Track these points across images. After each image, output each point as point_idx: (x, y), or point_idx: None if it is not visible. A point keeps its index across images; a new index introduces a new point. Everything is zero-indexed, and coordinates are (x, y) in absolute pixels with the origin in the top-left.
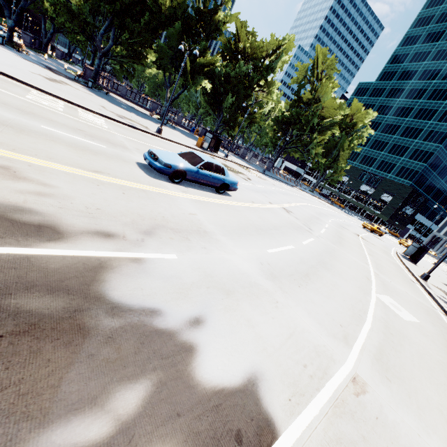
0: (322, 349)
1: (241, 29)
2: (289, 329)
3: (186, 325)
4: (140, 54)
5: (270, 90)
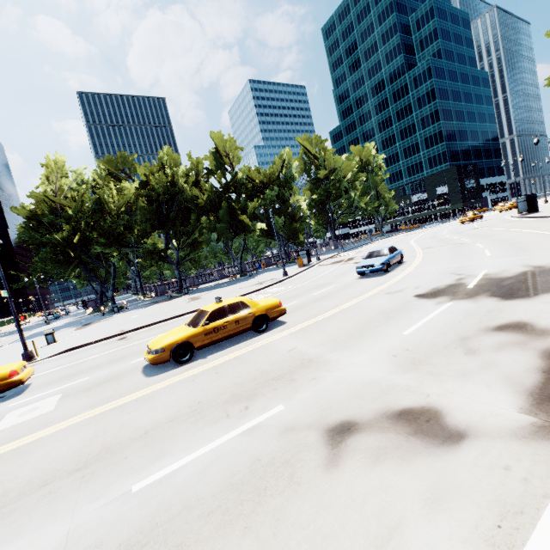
0: None
1: (250, 172)
2: None
3: (539, 268)
4: (198, 243)
5: (294, 191)
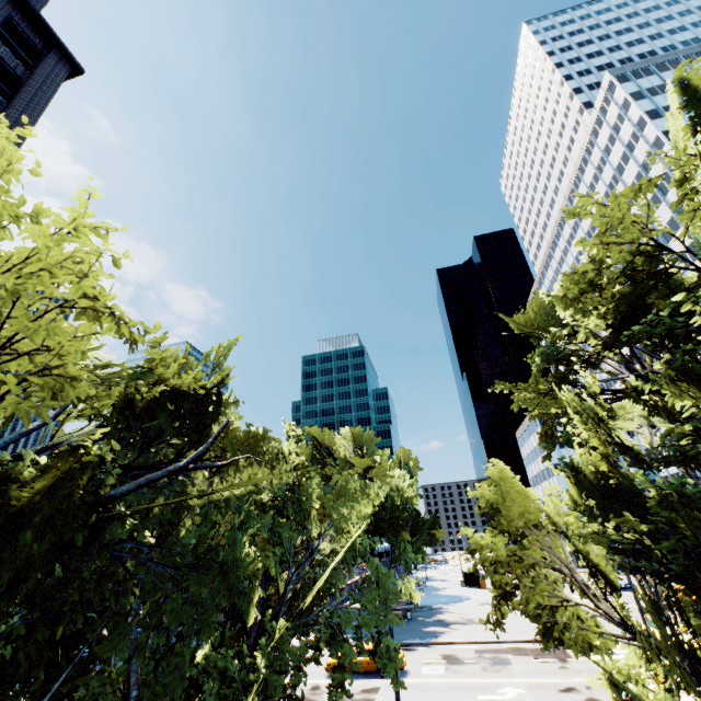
0: None
1: None
2: None
3: None
4: None
5: None
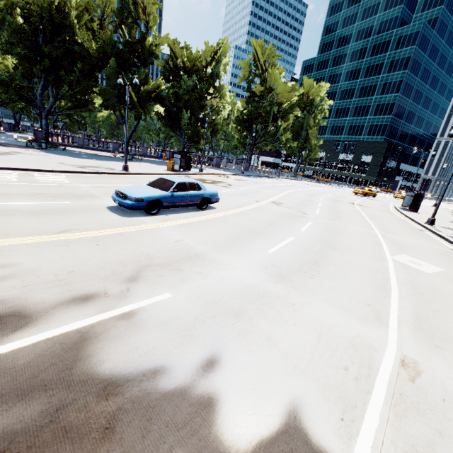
0: (357, 340)
1: (174, 47)
2: (315, 331)
3: (199, 373)
4: (84, 101)
5: (222, 95)
